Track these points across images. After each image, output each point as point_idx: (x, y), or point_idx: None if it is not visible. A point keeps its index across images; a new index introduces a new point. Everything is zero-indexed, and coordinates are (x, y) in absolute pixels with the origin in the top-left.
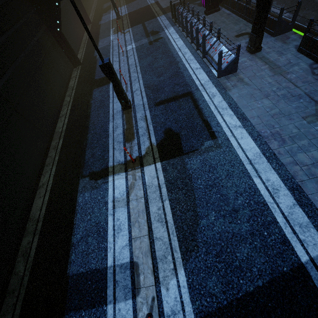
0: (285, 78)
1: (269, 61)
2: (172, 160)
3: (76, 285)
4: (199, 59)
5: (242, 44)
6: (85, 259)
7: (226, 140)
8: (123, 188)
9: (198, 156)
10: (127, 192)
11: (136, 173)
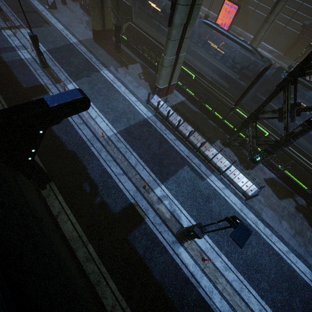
0: (75, 14)
1: (70, 8)
2: (32, 28)
3: (1, 49)
4: (39, 1)
5: (60, 1)
6: (2, 46)
7: (53, 25)
8: (11, 33)
9: (43, 28)
10: (14, 34)
11: (16, 29)
